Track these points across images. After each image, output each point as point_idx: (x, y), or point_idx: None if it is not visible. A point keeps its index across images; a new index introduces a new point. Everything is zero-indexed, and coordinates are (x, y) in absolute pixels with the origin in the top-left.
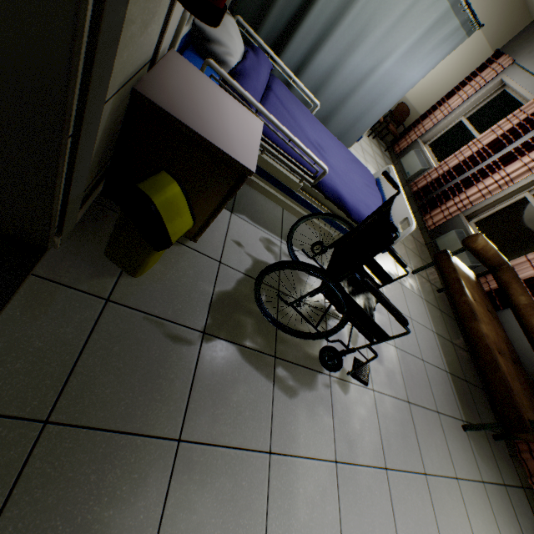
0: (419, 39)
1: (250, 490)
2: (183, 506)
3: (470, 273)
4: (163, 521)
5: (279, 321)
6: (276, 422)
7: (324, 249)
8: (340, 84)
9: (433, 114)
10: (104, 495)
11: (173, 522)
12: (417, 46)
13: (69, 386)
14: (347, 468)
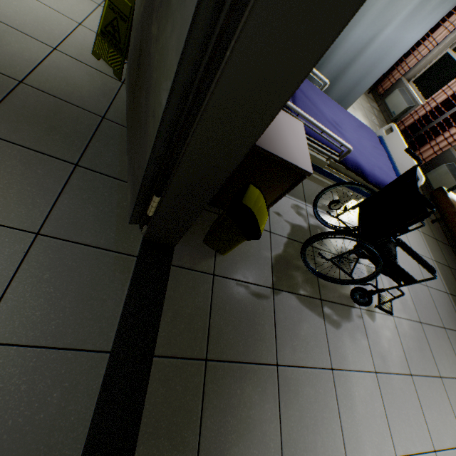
0: (419, 3)
1: (325, 394)
2: (289, 407)
3: None
4: (281, 416)
5: (319, 272)
6: (331, 347)
7: (347, 210)
8: (342, 56)
9: (416, 50)
10: (247, 401)
11: (287, 416)
12: (417, 9)
13: (211, 336)
14: (384, 376)
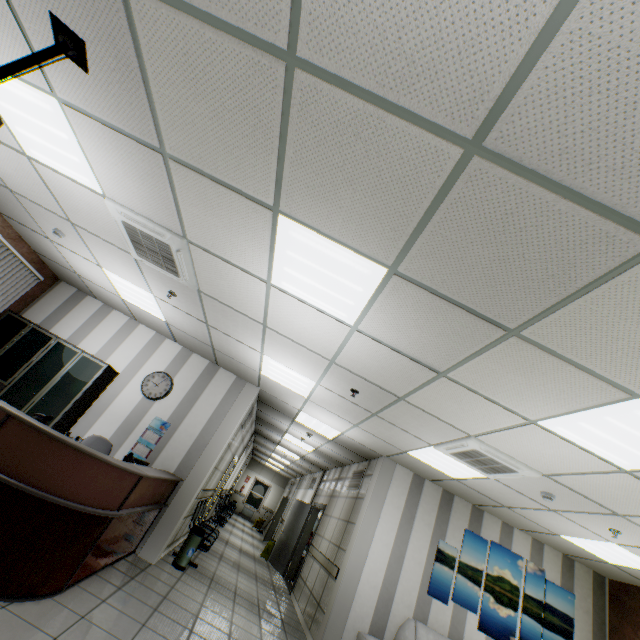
0: None
1: None
2: None
3: None
4: None
5: None
6: None
7: None
8: None
9: None
10: None
11: None
12: None
13: None
14: None
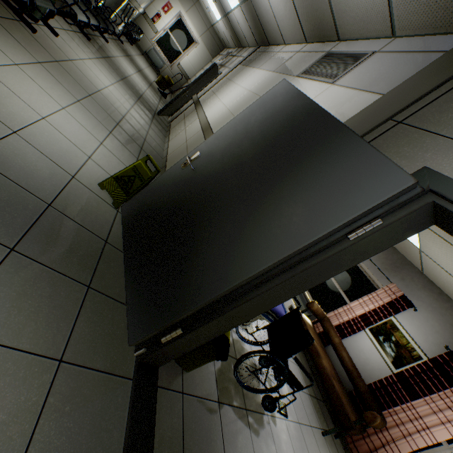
0: None
1: None
2: None
3: (310, 322)
4: None
5: (244, 383)
6: None
7: (259, 329)
8: None
9: None
10: None
11: None
12: None
13: None
14: None
